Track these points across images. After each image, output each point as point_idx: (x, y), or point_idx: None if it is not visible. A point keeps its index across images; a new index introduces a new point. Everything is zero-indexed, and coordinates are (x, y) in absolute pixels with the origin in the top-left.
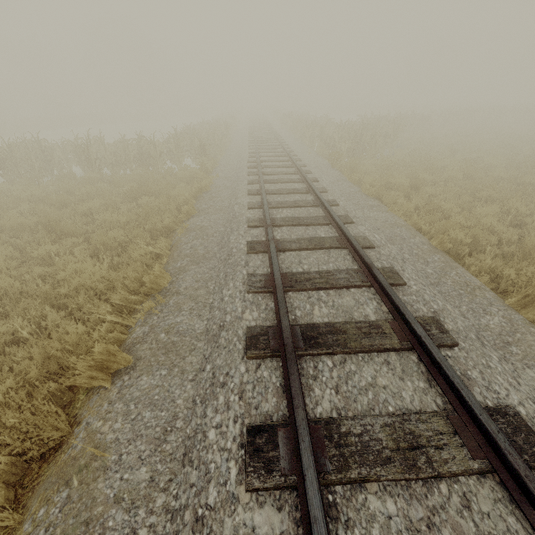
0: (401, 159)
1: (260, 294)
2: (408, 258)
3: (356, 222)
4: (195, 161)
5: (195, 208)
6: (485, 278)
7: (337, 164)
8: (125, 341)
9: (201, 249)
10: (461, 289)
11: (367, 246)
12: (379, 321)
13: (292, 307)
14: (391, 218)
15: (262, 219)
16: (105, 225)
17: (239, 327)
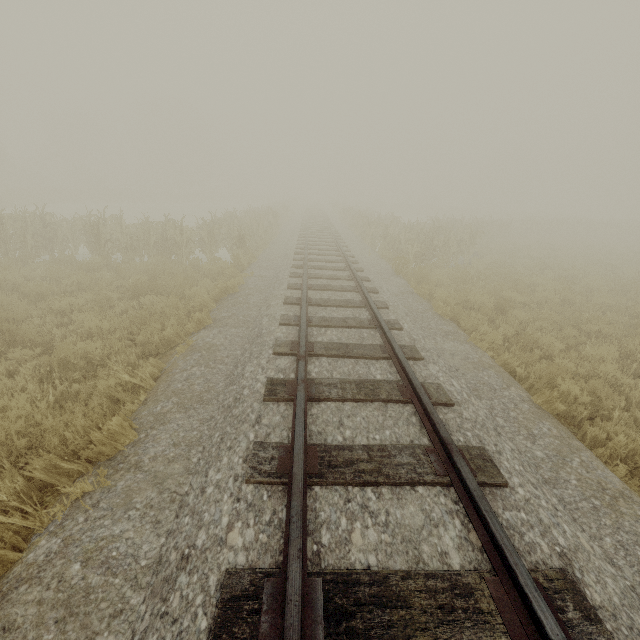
0: (480, 270)
1: (267, 487)
2: (503, 426)
3: (426, 358)
4: (231, 252)
5: (210, 316)
6: (623, 471)
7: (402, 271)
8: (13, 567)
9: (199, 384)
10: (594, 497)
11: (442, 402)
12: (467, 575)
13: (316, 521)
14: (474, 353)
15: (295, 343)
16: (83, 330)
17: (214, 566)
